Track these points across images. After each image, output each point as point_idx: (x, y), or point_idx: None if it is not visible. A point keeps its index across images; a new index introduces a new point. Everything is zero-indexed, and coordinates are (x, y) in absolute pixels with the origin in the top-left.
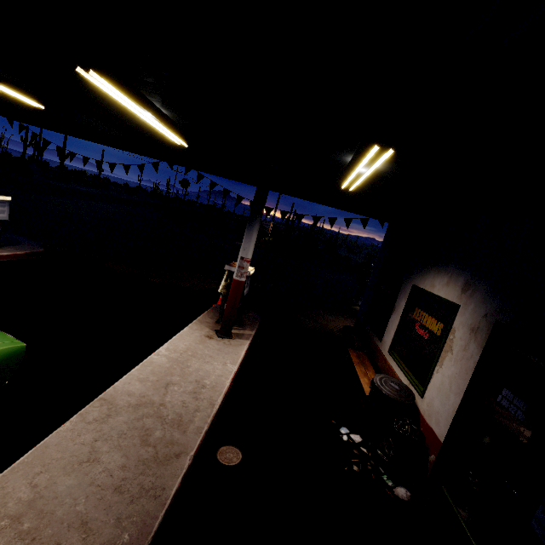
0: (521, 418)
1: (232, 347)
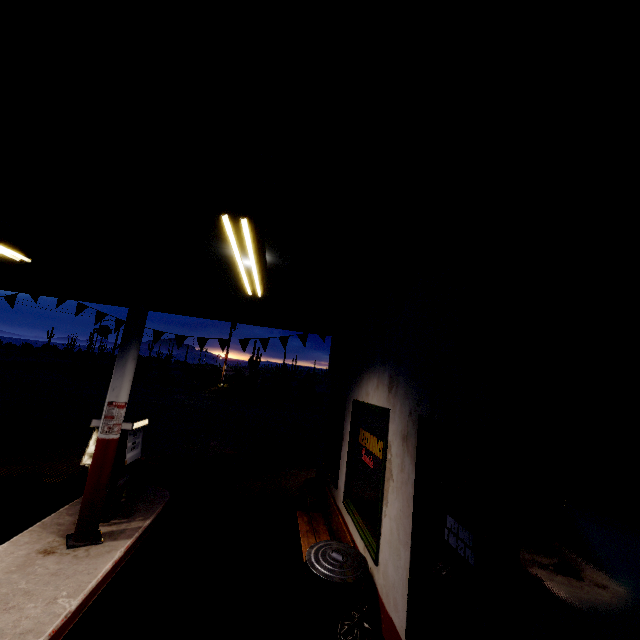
0: (472, 561)
1: (90, 559)
